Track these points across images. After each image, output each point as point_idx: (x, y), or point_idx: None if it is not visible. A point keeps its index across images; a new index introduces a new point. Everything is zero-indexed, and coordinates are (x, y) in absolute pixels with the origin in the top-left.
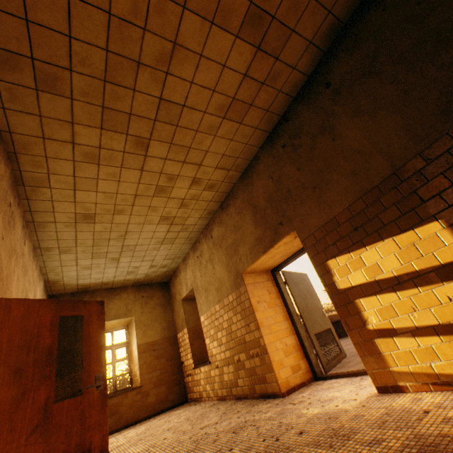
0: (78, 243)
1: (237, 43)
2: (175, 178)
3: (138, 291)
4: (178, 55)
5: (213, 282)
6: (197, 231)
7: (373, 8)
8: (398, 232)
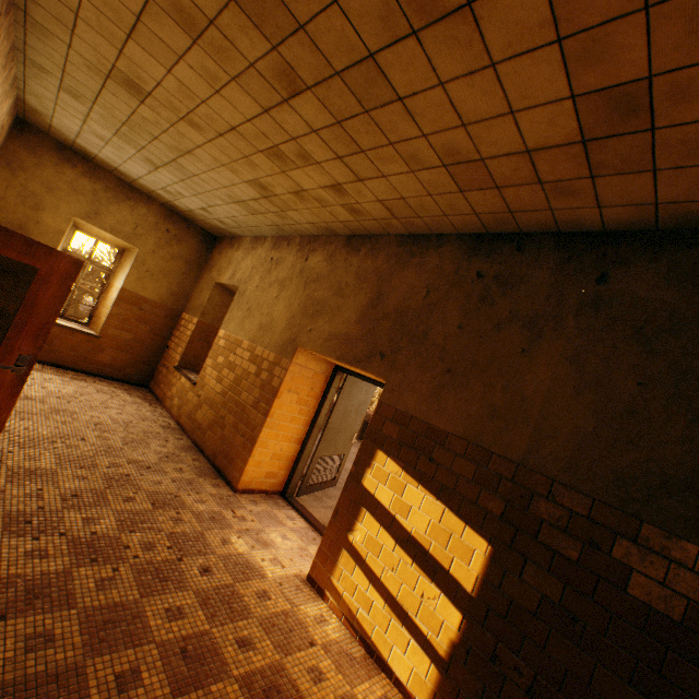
0: (100, 103)
1: (564, 105)
2: (312, 162)
3: (166, 218)
4: (458, 27)
5: (263, 313)
6: (295, 230)
7: None
8: (455, 511)
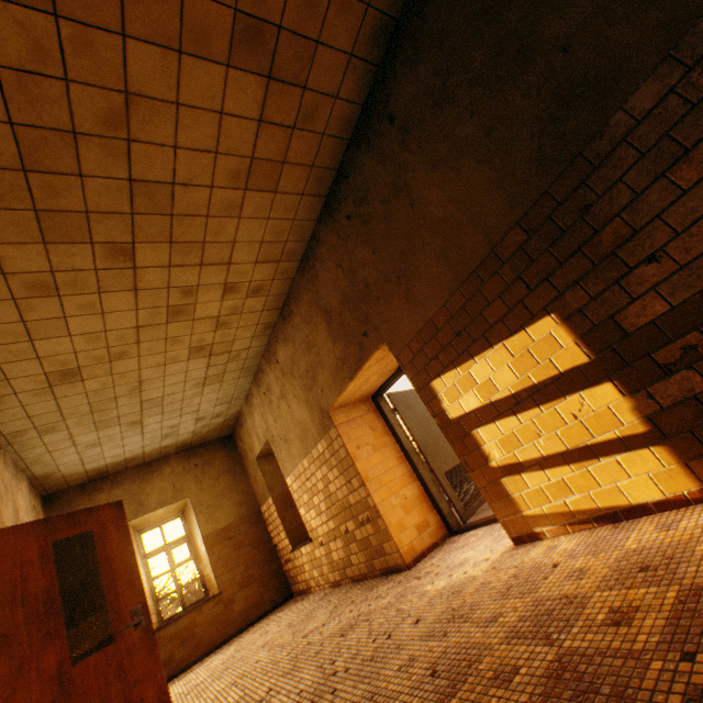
0: (67, 415)
1: (232, 76)
2: (195, 289)
3: (187, 458)
4: (139, 110)
5: (293, 428)
6: (254, 357)
7: None
8: (508, 334)
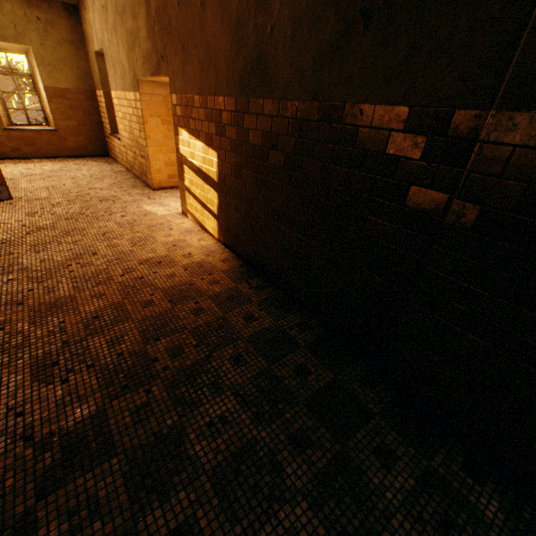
0: None
1: None
2: None
3: (29, 6)
4: None
5: (118, 63)
6: None
7: None
8: (205, 143)
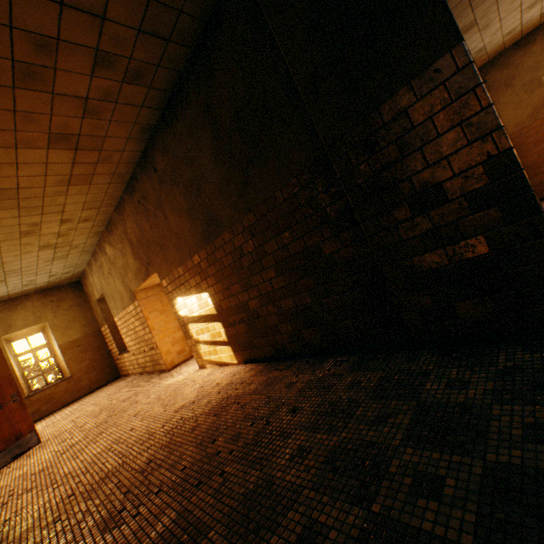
0: None
1: (52, 151)
2: (40, 223)
3: (45, 296)
4: None
5: (117, 293)
6: (91, 246)
7: (169, 128)
8: (197, 293)
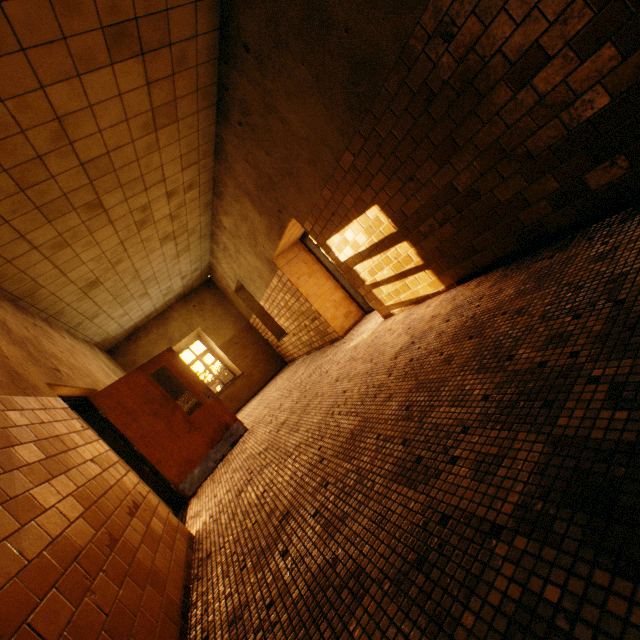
0: (101, 305)
1: (117, 68)
2: (148, 205)
3: (186, 304)
4: (69, 123)
5: (253, 272)
6: (206, 227)
7: None
8: (358, 216)
